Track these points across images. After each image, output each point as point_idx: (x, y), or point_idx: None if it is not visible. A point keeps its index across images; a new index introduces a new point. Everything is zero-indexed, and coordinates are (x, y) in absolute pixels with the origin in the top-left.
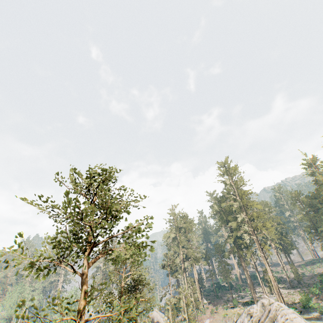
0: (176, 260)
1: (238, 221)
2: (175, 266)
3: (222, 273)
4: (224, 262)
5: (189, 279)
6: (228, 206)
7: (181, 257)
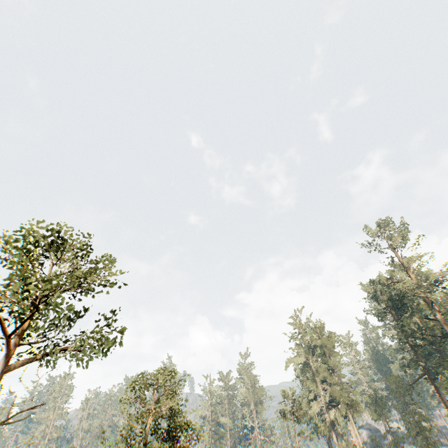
0: (303, 404)
1: (410, 324)
2: (303, 414)
3: (416, 437)
4: (415, 413)
5: (352, 447)
6: (389, 299)
7: (322, 400)
